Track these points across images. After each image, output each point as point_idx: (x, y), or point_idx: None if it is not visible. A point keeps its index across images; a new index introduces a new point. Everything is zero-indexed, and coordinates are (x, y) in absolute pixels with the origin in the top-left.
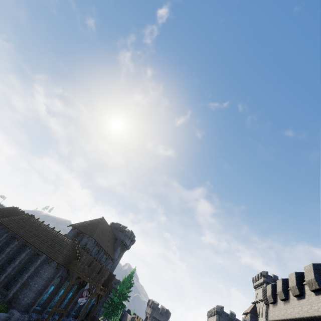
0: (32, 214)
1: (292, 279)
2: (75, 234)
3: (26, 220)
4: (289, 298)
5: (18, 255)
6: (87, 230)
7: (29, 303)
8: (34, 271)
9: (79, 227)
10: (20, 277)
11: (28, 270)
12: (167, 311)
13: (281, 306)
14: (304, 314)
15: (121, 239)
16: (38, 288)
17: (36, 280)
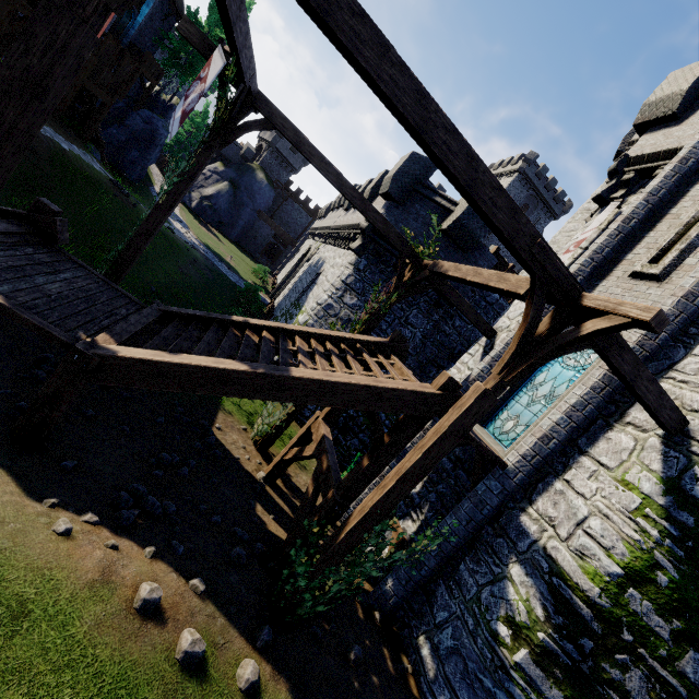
0: None
1: None
2: None
3: None
4: None
5: None
6: None
7: None
8: None
9: None
10: None
11: None
12: None
13: None
14: None
15: None
16: None
17: None
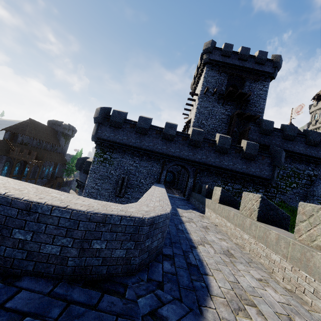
0: None
1: None
2: (11, 135)
3: None
4: None
5: None
6: (18, 131)
7: None
8: None
9: (11, 130)
10: None
11: None
12: None
13: None
14: None
15: (61, 131)
16: None
17: None
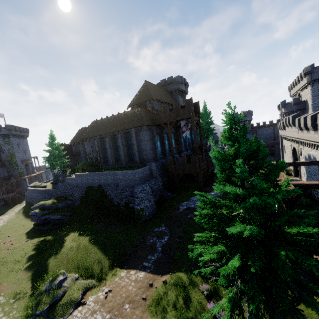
0: (95, 120)
1: None
2: None
3: (96, 125)
4: None
5: (116, 143)
6: (143, 99)
7: (153, 157)
8: (137, 142)
9: (136, 103)
10: (133, 150)
11: (132, 144)
12: (248, 112)
13: None
14: None
15: (175, 89)
16: (150, 147)
17: (144, 144)
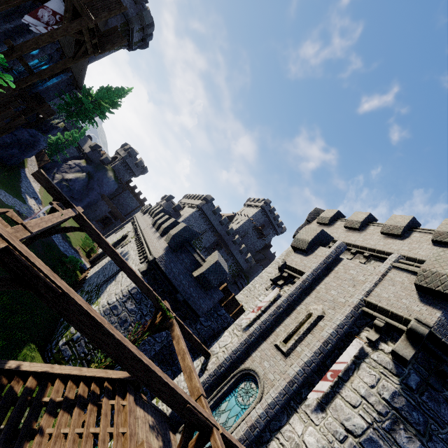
0: None
1: (401, 220)
2: None
3: None
4: (363, 230)
5: None
6: None
7: None
8: None
9: None
10: None
11: None
12: (145, 167)
13: (337, 231)
14: (387, 250)
15: (128, 15)
16: None
17: None
